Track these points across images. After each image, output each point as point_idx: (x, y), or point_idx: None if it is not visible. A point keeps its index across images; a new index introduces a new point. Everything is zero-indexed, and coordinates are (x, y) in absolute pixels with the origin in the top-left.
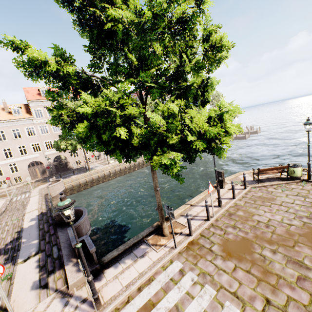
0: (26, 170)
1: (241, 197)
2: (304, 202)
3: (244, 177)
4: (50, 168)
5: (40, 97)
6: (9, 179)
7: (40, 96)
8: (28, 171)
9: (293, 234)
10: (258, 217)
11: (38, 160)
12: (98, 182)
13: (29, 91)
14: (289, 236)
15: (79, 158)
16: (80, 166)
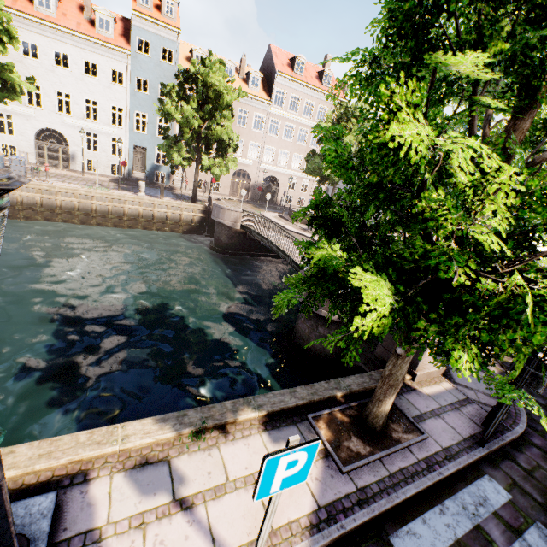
0: (229, 178)
1: None
2: None
3: None
4: (256, 190)
5: (290, 71)
6: (214, 181)
7: (290, 70)
8: (230, 181)
9: None
10: None
11: (247, 170)
12: None
13: (277, 54)
14: None
15: (293, 193)
16: (288, 206)
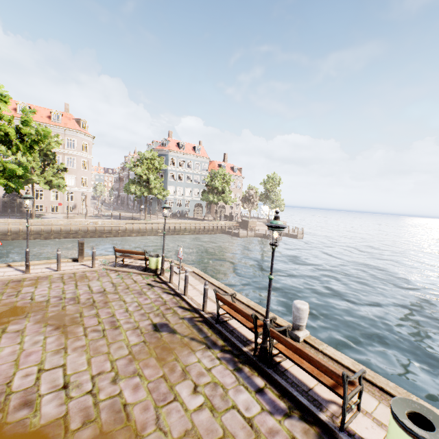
0: None
1: (71, 273)
2: (100, 289)
3: (93, 253)
4: None
5: (15, 113)
6: None
7: (15, 112)
8: None
9: (10, 305)
10: (29, 288)
11: None
12: (38, 236)
13: None
14: (3, 305)
15: (43, 202)
16: (41, 213)
